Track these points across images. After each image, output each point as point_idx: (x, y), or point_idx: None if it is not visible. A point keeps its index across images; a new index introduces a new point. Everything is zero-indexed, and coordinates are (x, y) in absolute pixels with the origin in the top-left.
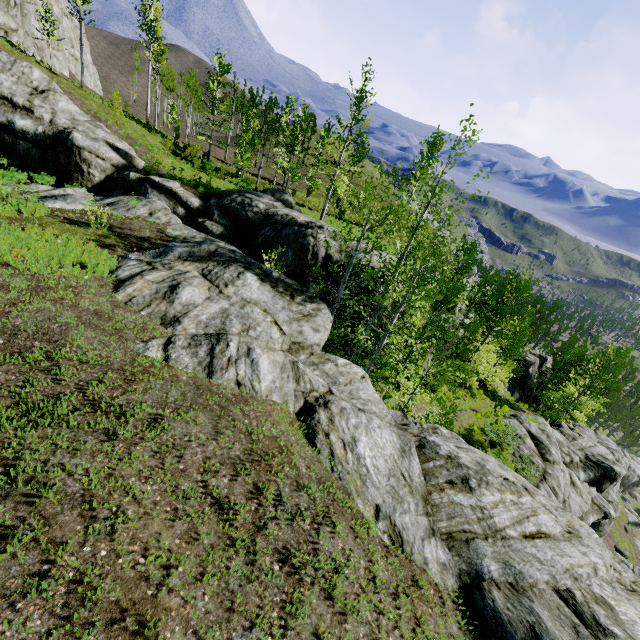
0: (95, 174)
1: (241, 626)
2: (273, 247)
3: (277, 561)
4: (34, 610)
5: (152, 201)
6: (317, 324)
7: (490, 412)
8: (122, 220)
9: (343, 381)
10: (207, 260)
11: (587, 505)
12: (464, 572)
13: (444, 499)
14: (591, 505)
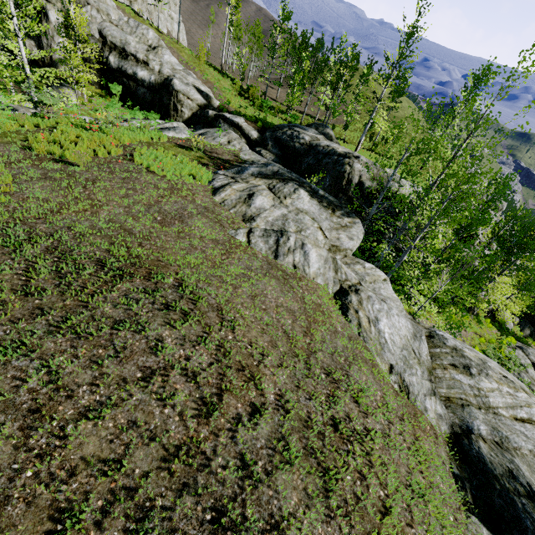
0: (185, 112)
1: (304, 396)
2: (313, 173)
3: (323, 373)
4: (203, 352)
5: (229, 132)
6: (352, 234)
7: (494, 339)
8: (211, 146)
9: (368, 280)
10: (271, 178)
11: None
12: (456, 425)
13: (446, 375)
14: None
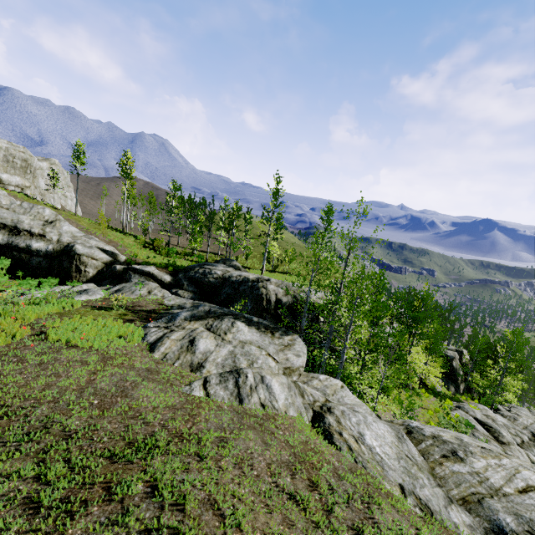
0: (90, 271)
1: None
2: (234, 301)
3: None
4: None
5: (148, 283)
6: (297, 351)
7: (438, 407)
8: (132, 300)
9: (330, 392)
10: (206, 318)
11: None
12: (488, 530)
13: (446, 471)
14: None
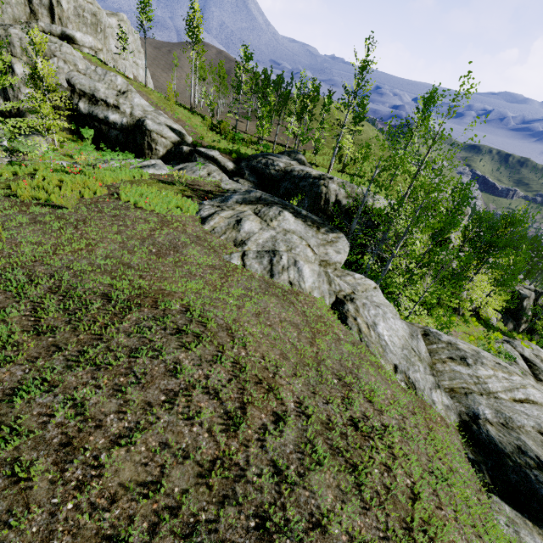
0: (160, 150)
1: (321, 401)
2: (292, 197)
3: (335, 378)
4: (221, 369)
5: (208, 165)
6: (338, 248)
7: (483, 336)
8: (192, 179)
9: (360, 289)
10: (256, 203)
11: None
12: (463, 413)
13: (446, 368)
14: None
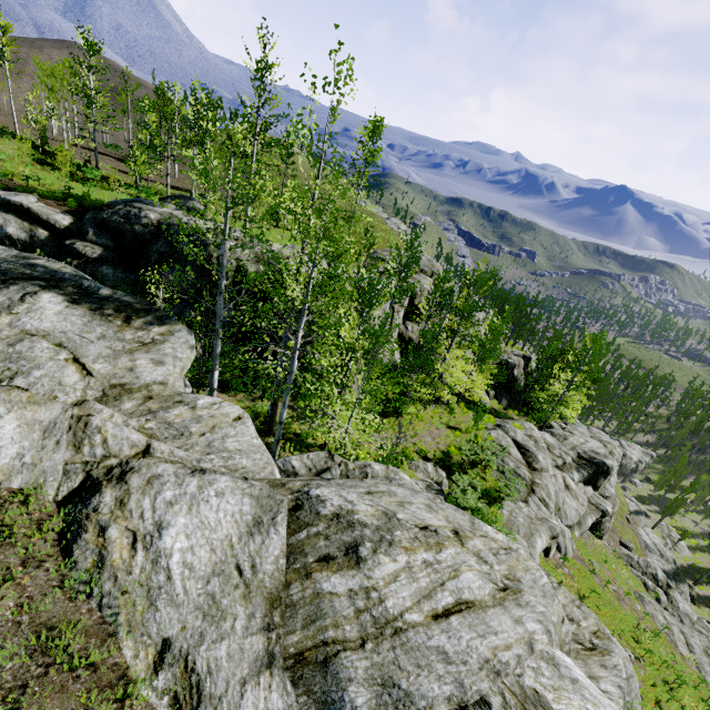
0: None
1: None
2: (170, 266)
3: None
4: None
5: None
6: (162, 354)
7: (471, 427)
8: None
9: (198, 430)
10: None
11: (584, 507)
12: None
13: (307, 591)
14: (588, 506)
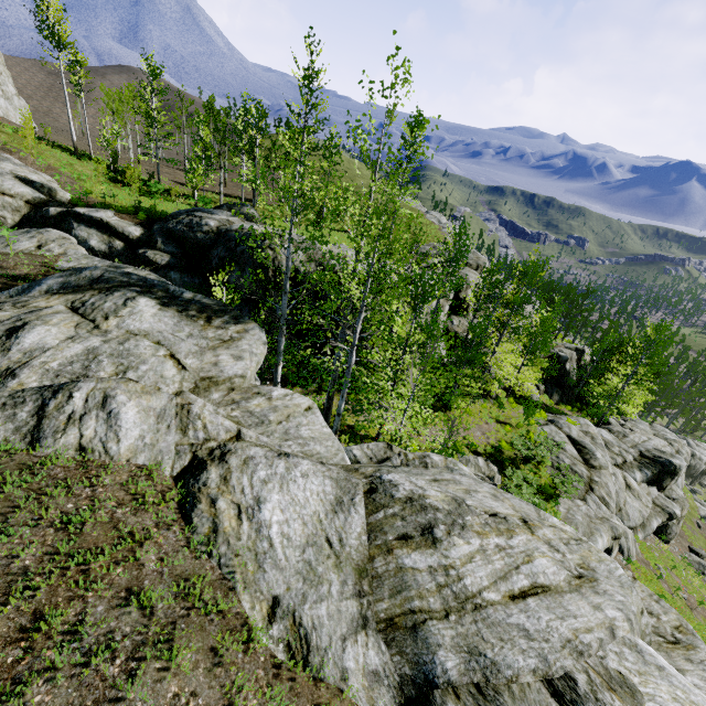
0: (6, 216)
1: None
2: (229, 269)
3: None
4: None
5: (44, 231)
6: (240, 350)
7: (522, 422)
8: None
9: (276, 418)
10: (86, 289)
11: (648, 509)
12: (407, 679)
13: (391, 565)
14: (653, 508)
